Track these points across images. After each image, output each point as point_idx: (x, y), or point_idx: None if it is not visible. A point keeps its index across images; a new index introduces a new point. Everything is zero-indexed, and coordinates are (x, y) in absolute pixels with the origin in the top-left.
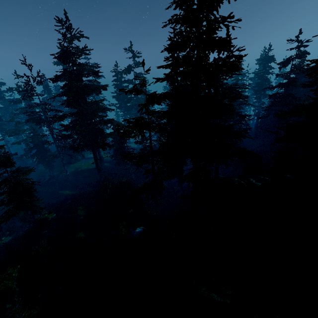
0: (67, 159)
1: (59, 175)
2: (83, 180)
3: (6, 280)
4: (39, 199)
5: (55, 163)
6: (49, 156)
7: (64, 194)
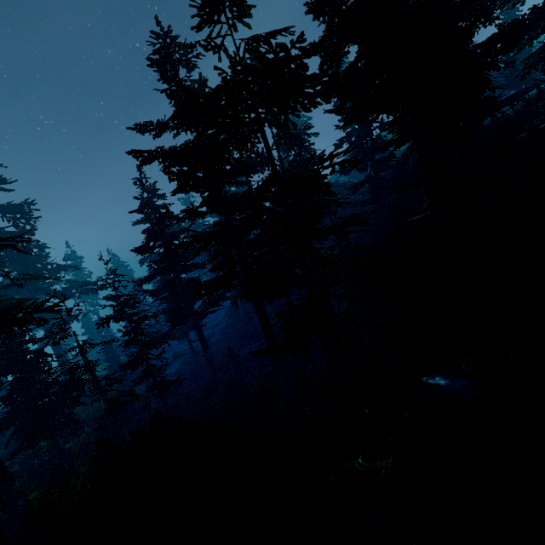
0: None
1: None
2: None
3: None
4: None
5: None
6: None
7: None
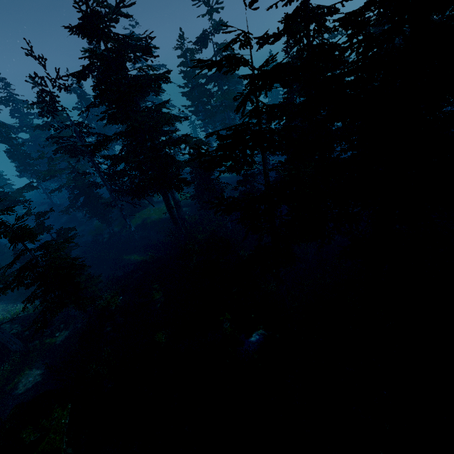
0: (129, 206)
1: (122, 232)
2: (155, 236)
3: (52, 433)
4: (93, 279)
5: (115, 214)
6: (103, 206)
7: (131, 261)
